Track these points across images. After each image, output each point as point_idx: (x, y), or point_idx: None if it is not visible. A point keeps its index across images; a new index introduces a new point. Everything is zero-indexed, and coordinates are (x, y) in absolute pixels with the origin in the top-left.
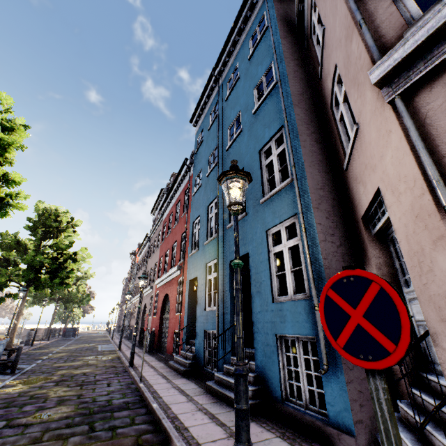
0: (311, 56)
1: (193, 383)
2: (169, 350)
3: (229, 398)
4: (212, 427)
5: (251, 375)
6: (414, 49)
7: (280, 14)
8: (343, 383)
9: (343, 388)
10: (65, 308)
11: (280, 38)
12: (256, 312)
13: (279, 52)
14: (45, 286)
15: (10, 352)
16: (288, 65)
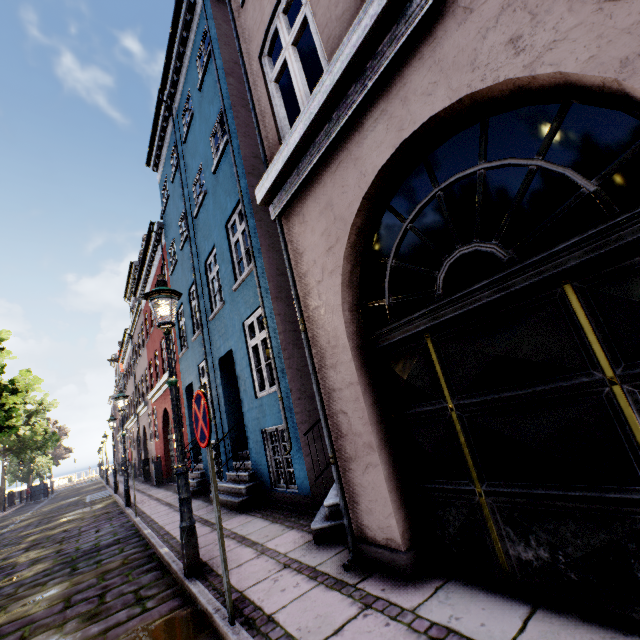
0: None
1: (199, 501)
2: None
3: (227, 501)
4: (201, 529)
5: (246, 475)
6: (274, 184)
7: (224, 34)
8: (302, 458)
9: (303, 462)
10: (20, 461)
11: (225, 75)
12: (246, 411)
13: (227, 95)
14: None
15: None
16: (238, 117)
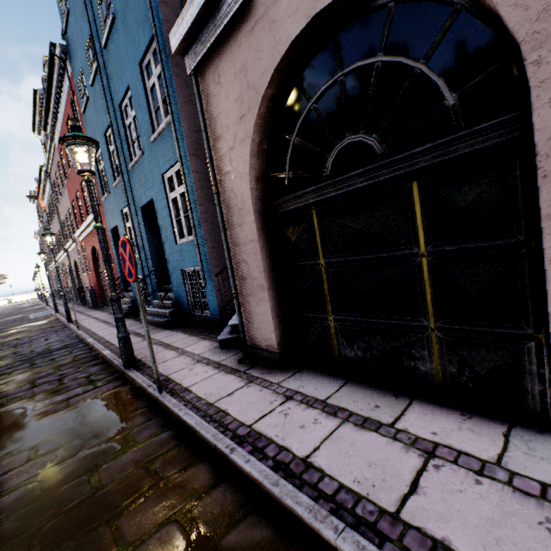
0: None
1: (132, 320)
2: None
3: (155, 321)
4: (135, 339)
5: (170, 303)
6: (189, 31)
7: None
8: (214, 293)
9: (215, 295)
10: None
11: None
12: (168, 255)
13: None
14: None
15: None
16: None
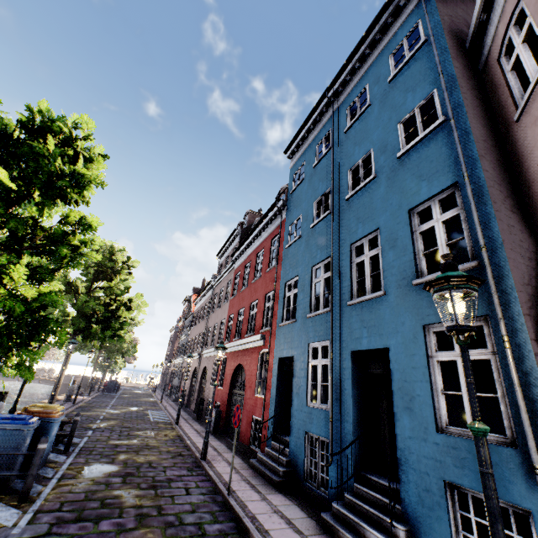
0: (494, 84)
1: (296, 506)
2: (244, 438)
3: None
4: None
5: (398, 527)
6: None
7: (447, 25)
8: None
9: None
10: (107, 358)
11: (451, 58)
12: (404, 436)
13: (450, 78)
14: (96, 338)
15: (62, 423)
16: (466, 98)
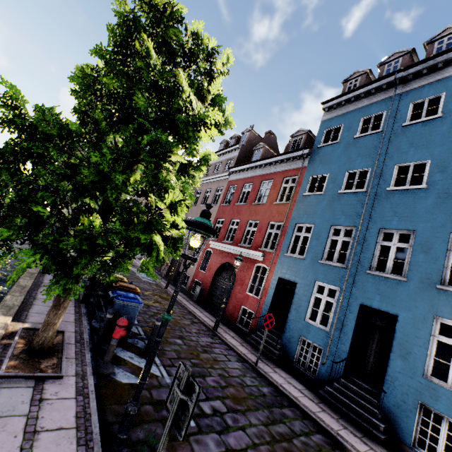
0: None
1: (295, 380)
2: (230, 317)
3: (358, 422)
4: None
5: (378, 413)
6: None
7: None
8: None
9: None
10: None
11: None
12: (394, 370)
13: None
14: None
15: None
16: None
